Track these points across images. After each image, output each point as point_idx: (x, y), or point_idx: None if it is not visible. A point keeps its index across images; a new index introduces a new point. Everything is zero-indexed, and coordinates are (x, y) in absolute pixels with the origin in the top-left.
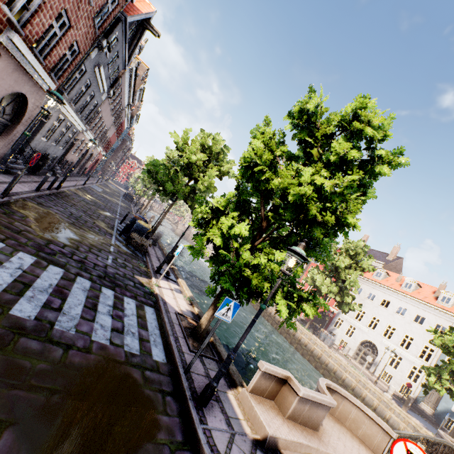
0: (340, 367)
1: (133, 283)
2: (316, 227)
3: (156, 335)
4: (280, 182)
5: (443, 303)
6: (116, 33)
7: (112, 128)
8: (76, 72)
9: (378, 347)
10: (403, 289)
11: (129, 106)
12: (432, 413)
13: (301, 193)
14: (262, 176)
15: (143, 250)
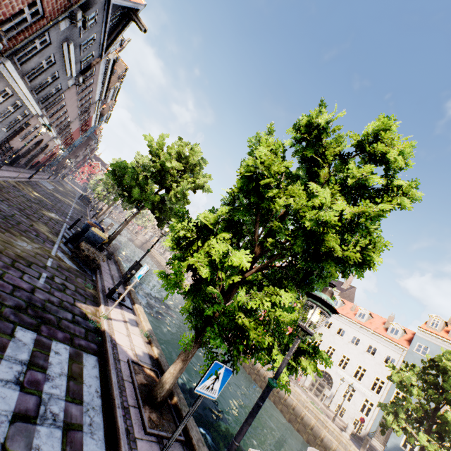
0: (300, 403)
1: (71, 315)
2: (329, 263)
3: (95, 411)
4: (294, 202)
5: (392, 334)
6: (96, 12)
7: (76, 122)
8: (36, 38)
9: (333, 377)
10: (357, 318)
11: (100, 102)
12: (382, 449)
13: (325, 219)
14: (267, 191)
15: (94, 265)
